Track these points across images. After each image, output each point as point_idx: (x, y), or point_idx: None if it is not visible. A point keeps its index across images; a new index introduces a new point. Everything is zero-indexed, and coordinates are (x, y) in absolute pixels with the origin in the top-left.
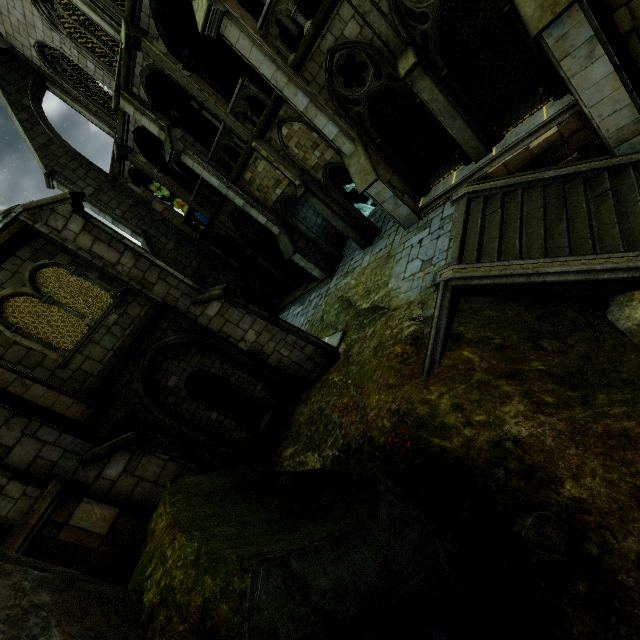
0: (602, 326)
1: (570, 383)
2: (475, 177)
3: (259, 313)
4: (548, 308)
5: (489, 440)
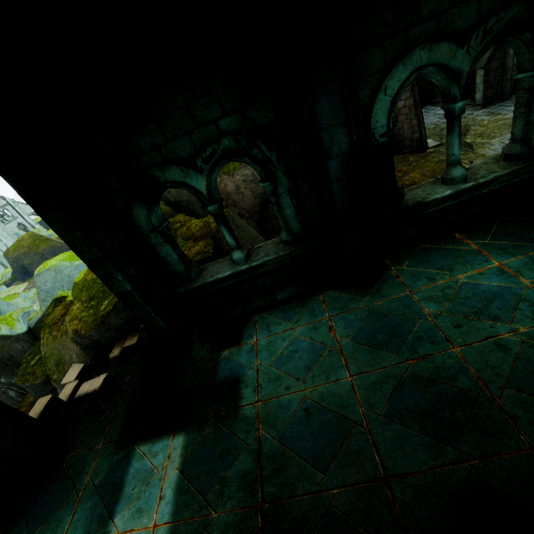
0: None
1: None
2: None
3: (415, 96)
4: None
5: None
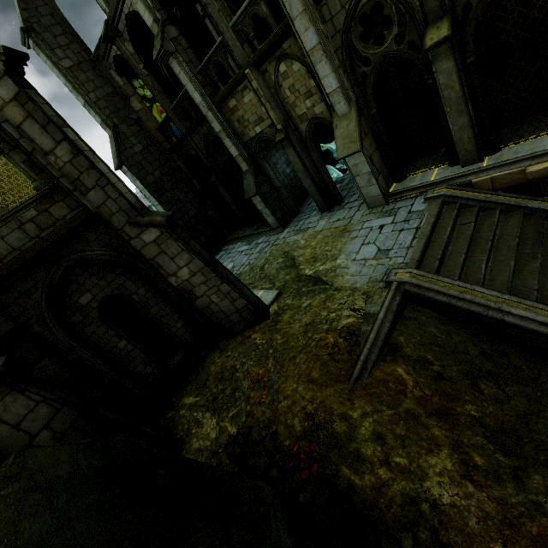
0: (547, 387)
1: (501, 443)
2: (457, 181)
3: (199, 253)
4: (494, 345)
5: (404, 493)
